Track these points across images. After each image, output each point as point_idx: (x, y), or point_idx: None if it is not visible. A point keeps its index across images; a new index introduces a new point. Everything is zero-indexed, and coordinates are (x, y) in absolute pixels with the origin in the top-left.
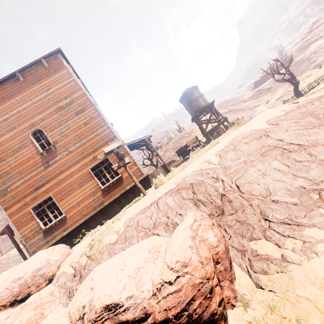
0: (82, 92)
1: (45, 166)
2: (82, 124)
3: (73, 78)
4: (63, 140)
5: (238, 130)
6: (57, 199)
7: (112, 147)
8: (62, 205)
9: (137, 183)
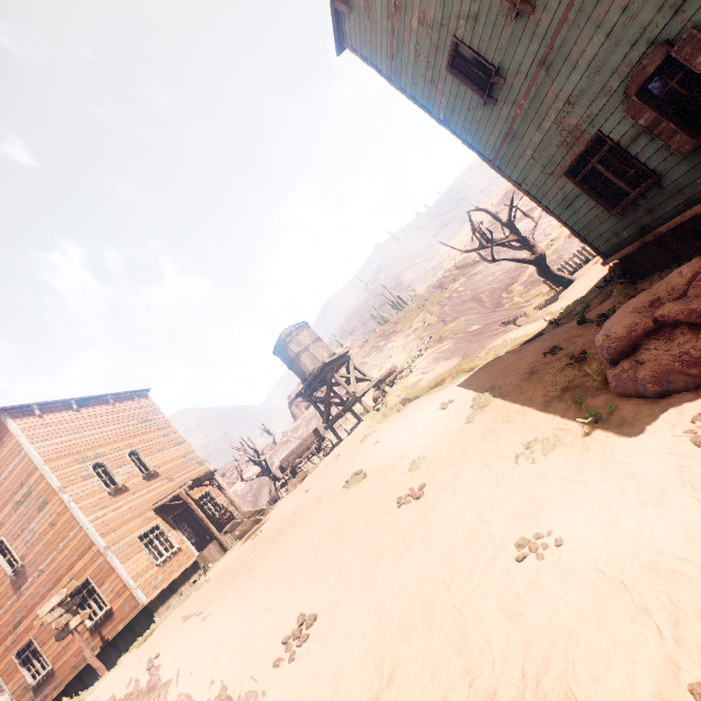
0: (40, 473)
1: (18, 595)
2: (48, 525)
3: (25, 451)
4: (31, 554)
5: (125, 662)
6: (40, 643)
7: (51, 604)
8: (46, 651)
9: (91, 661)
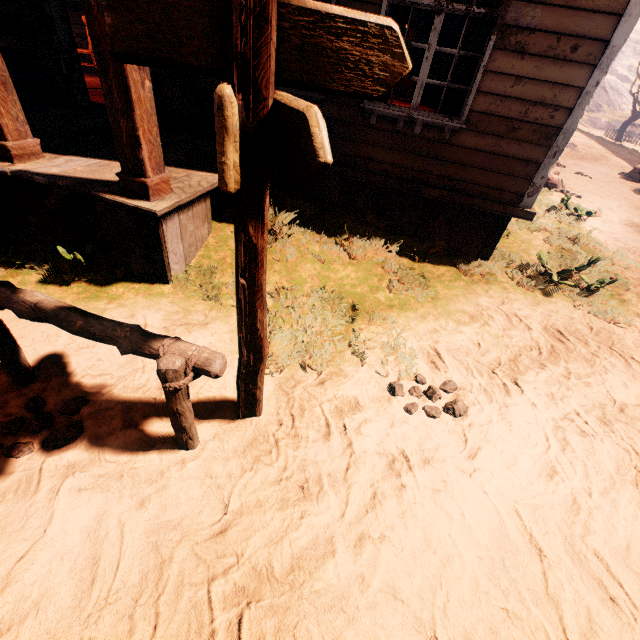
0: None
1: None
2: None
3: None
4: None
5: None
6: None
7: None
8: None
9: None
